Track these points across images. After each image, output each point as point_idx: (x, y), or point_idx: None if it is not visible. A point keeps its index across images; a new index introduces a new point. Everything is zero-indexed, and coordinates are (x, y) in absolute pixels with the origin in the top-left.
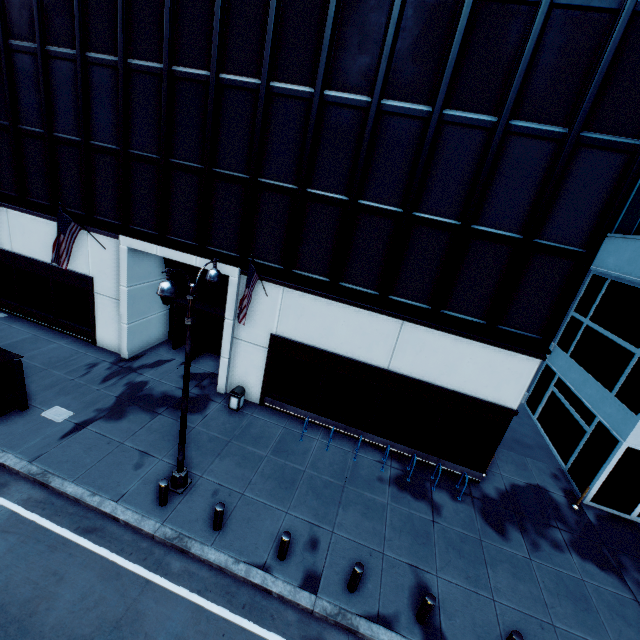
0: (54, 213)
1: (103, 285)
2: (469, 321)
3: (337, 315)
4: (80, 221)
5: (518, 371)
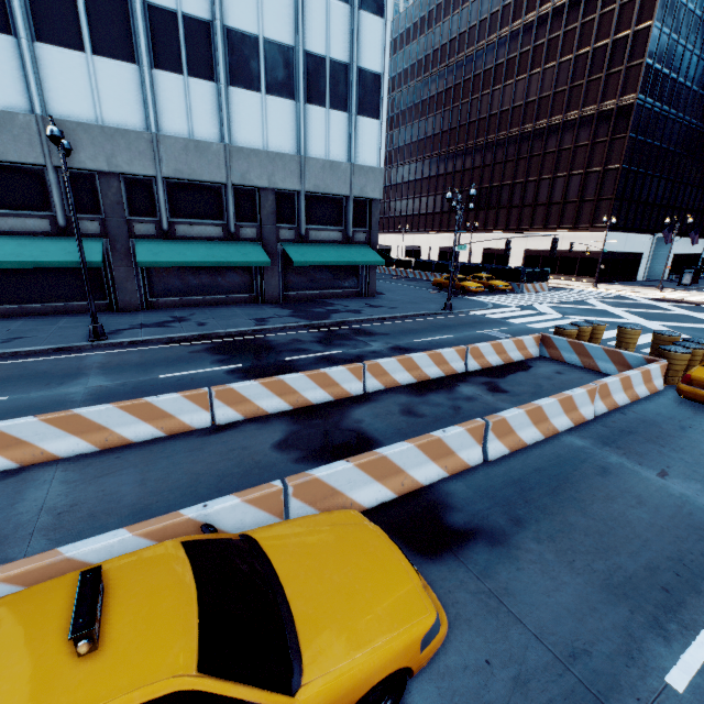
0: (642, 231)
1: (644, 254)
2: (699, 234)
3: (685, 242)
4: (647, 231)
5: (703, 243)
